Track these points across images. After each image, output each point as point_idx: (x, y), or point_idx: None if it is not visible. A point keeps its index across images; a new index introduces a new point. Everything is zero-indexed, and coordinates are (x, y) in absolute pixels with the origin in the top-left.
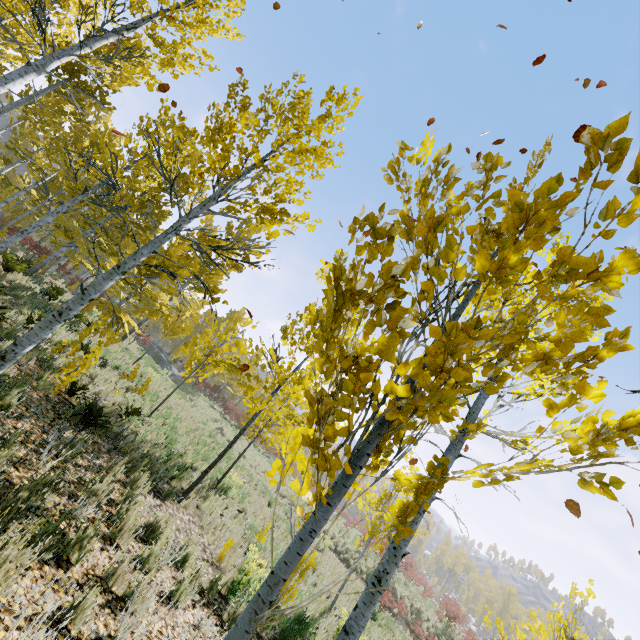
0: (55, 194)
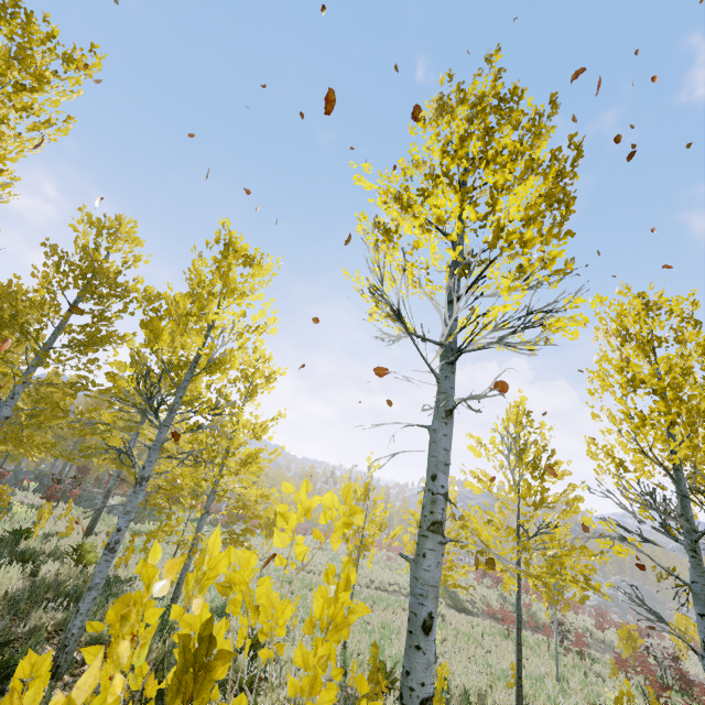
0: None
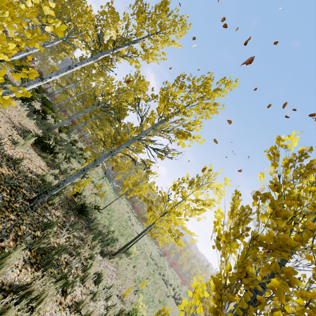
0: (83, 99)
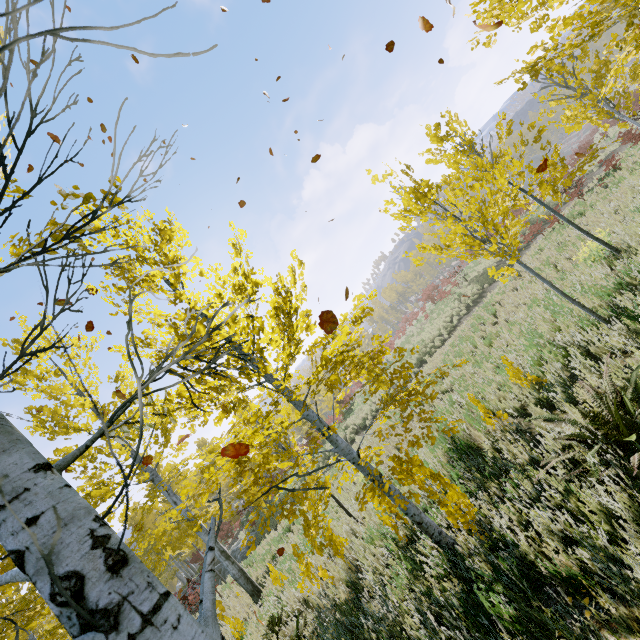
0: None
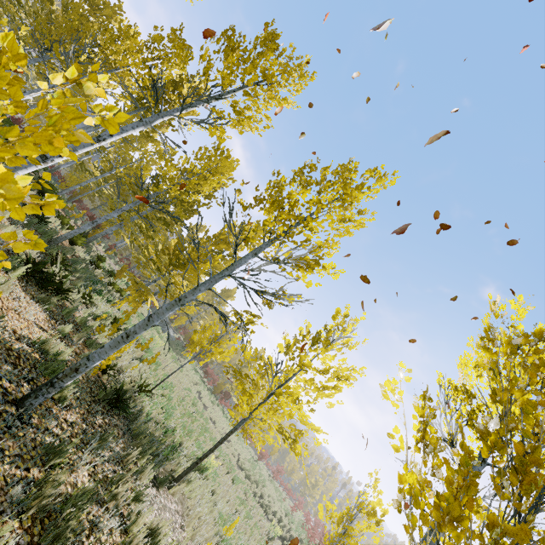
0: (115, 180)
